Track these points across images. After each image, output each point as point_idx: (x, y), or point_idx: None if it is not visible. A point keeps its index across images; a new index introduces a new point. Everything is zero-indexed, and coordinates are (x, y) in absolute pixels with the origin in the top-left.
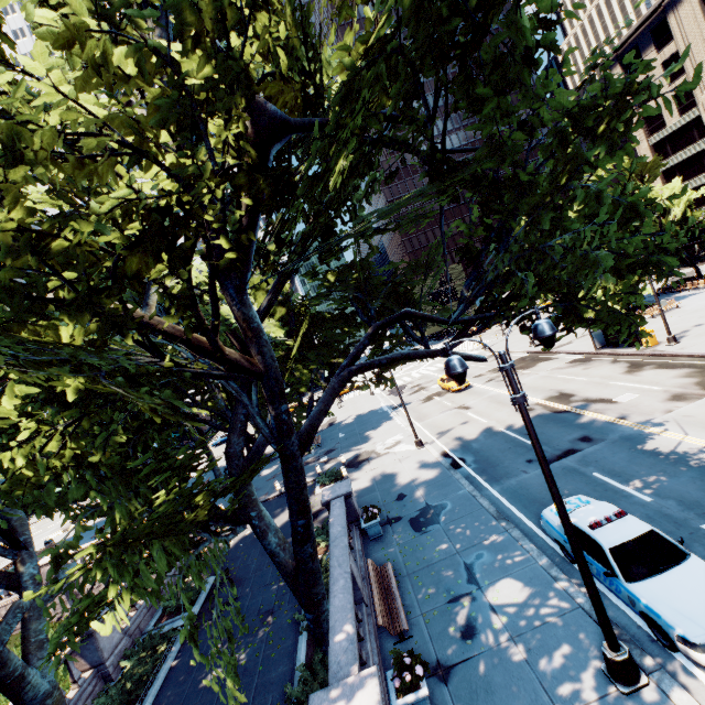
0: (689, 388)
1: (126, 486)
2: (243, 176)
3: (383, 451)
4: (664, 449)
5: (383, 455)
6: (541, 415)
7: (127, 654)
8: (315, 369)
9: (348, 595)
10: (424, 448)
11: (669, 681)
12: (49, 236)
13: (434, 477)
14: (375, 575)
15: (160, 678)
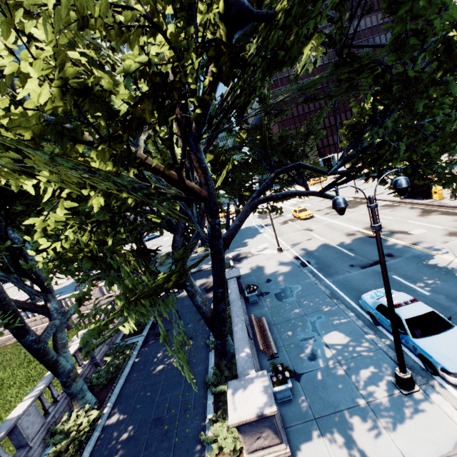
0: None
1: (124, 261)
2: (215, 54)
3: (256, 252)
4: (440, 265)
5: (256, 255)
6: (360, 238)
7: (107, 354)
8: (231, 198)
9: (245, 332)
10: (283, 253)
11: (431, 390)
12: (94, 90)
13: (290, 271)
14: (256, 323)
15: (128, 367)
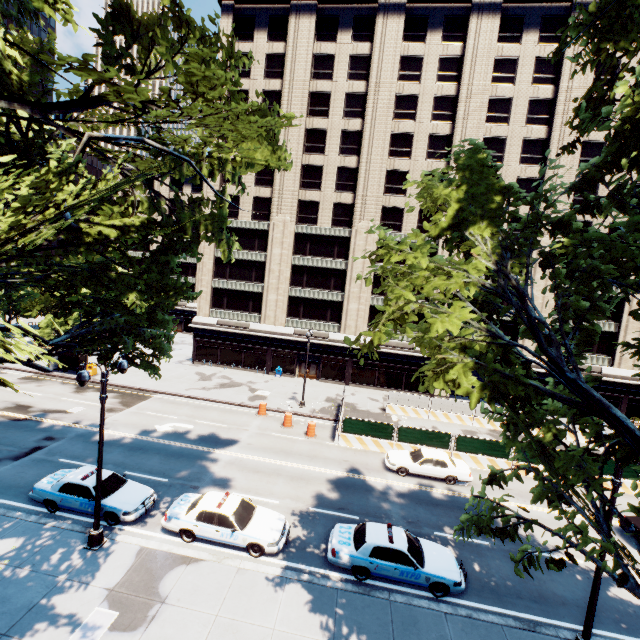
0: (116, 405)
1: None
2: None
3: None
4: (105, 439)
5: None
6: (0, 423)
7: None
8: None
9: None
10: None
11: (116, 534)
12: None
13: None
14: None
15: None
